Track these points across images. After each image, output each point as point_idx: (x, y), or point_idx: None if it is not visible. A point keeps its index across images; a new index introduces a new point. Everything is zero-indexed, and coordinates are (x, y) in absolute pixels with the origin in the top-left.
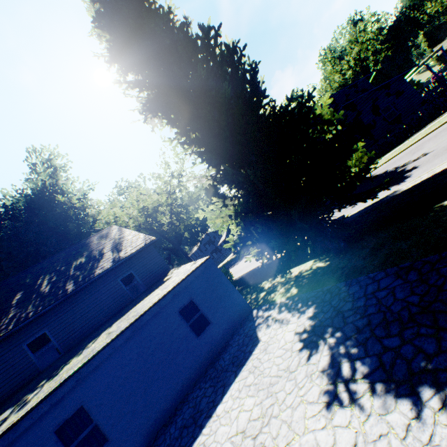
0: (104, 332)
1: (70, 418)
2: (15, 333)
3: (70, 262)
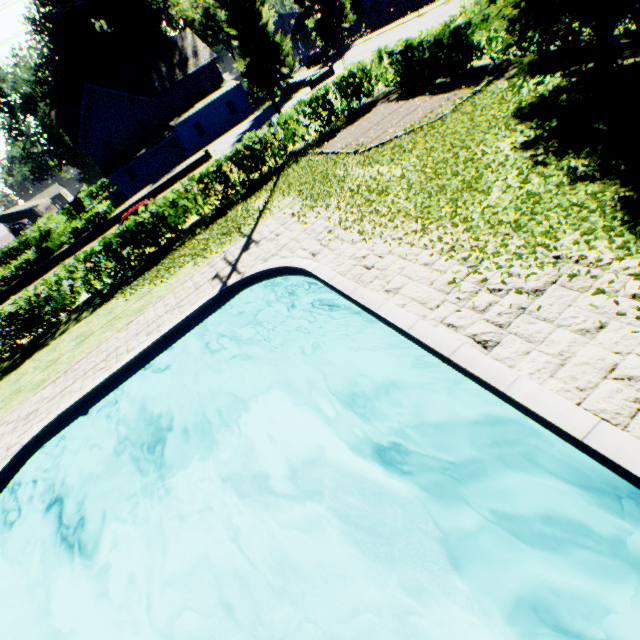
0: (199, 104)
1: (196, 125)
2: (164, 94)
3: (171, 59)
